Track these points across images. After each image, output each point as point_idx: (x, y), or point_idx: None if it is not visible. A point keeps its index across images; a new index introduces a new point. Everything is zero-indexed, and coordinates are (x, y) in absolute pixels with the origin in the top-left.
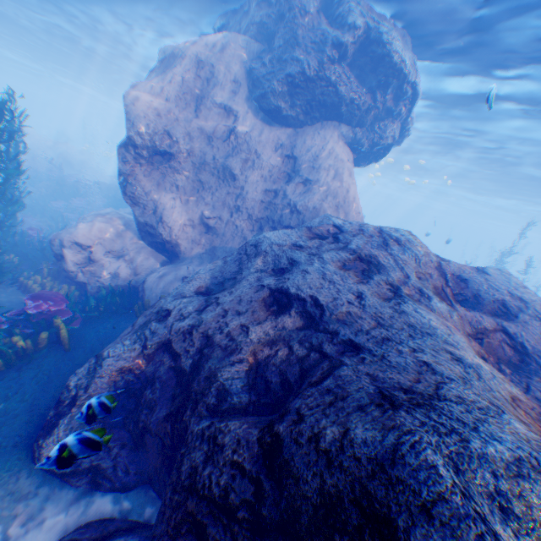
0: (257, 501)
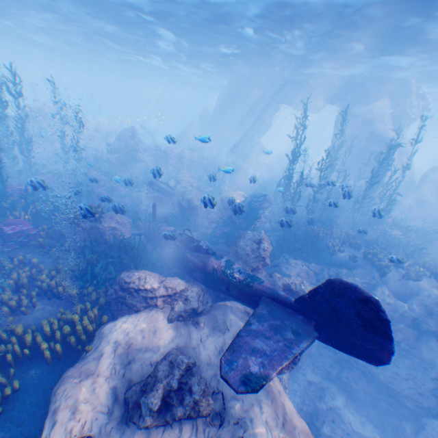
0: None
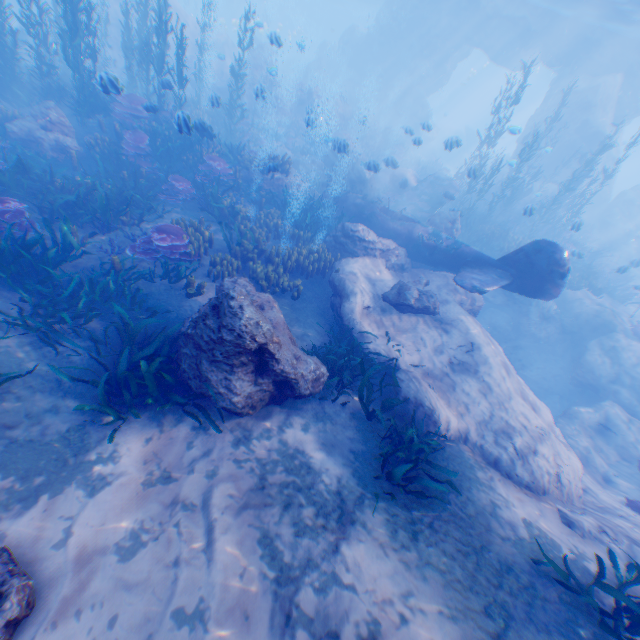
0: None
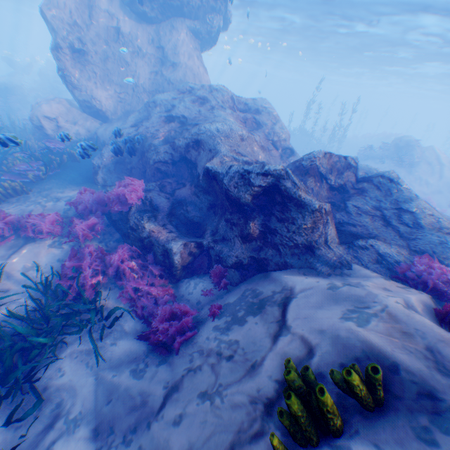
0: (172, 158)
